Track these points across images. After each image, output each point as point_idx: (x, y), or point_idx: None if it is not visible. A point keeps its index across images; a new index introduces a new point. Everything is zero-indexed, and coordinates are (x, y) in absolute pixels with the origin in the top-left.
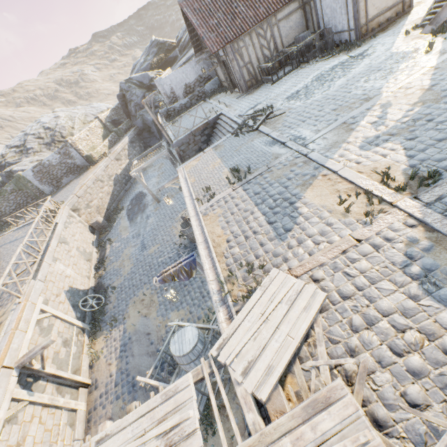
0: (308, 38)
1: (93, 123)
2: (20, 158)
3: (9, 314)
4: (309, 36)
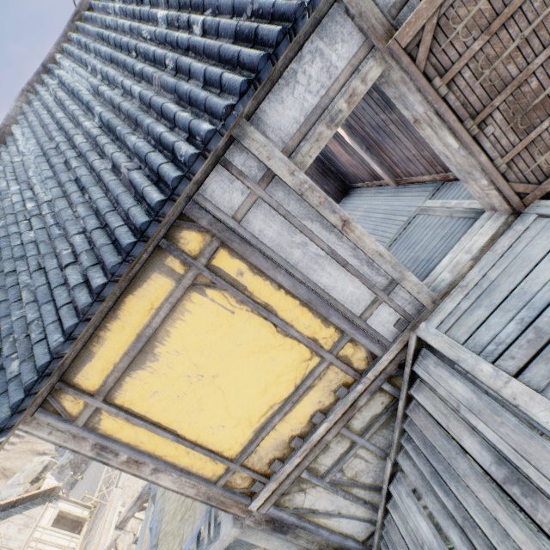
0: None
1: None
2: None
3: (102, 518)
4: None
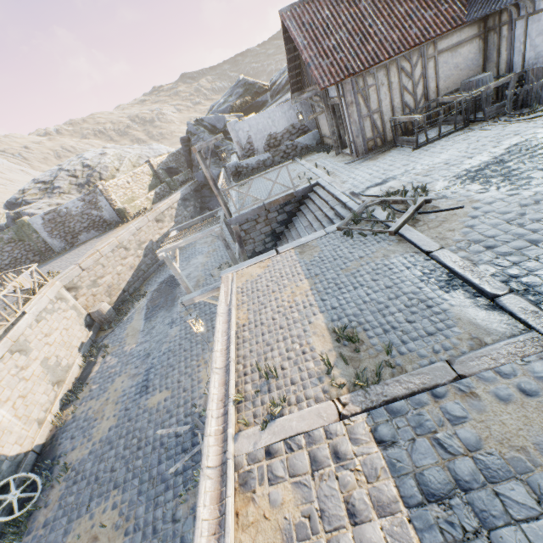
0: (488, 83)
1: (140, 168)
2: (41, 198)
3: None
4: (489, 81)
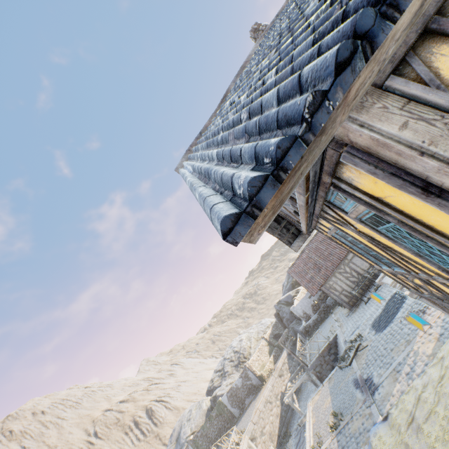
0: None
1: (261, 344)
2: (221, 381)
3: None
4: None
